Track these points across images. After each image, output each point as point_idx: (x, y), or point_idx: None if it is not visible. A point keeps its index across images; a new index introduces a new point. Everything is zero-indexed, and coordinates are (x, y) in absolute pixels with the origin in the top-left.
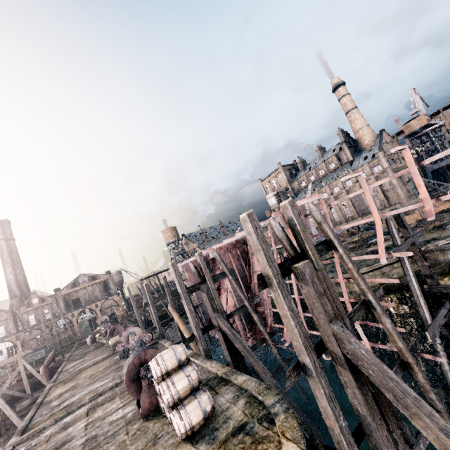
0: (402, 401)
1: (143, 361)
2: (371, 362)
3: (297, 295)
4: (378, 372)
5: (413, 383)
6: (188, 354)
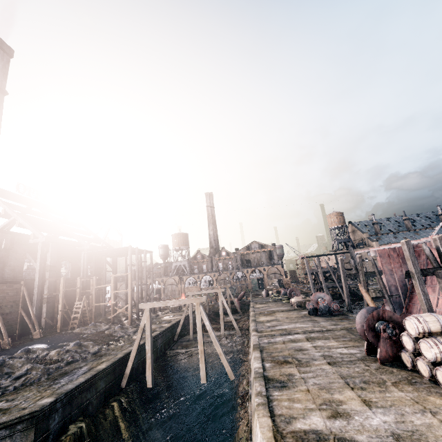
0: None
1: (379, 317)
2: None
3: None
4: None
5: None
6: None
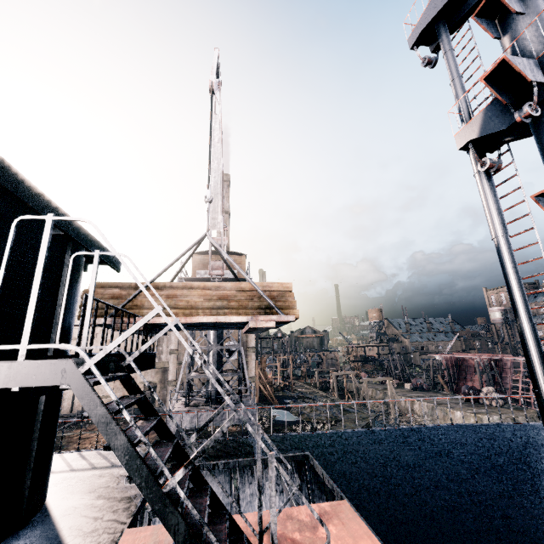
0: None
1: (471, 388)
2: None
3: (531, 393)
4: None
5: None
6: (495, 390)
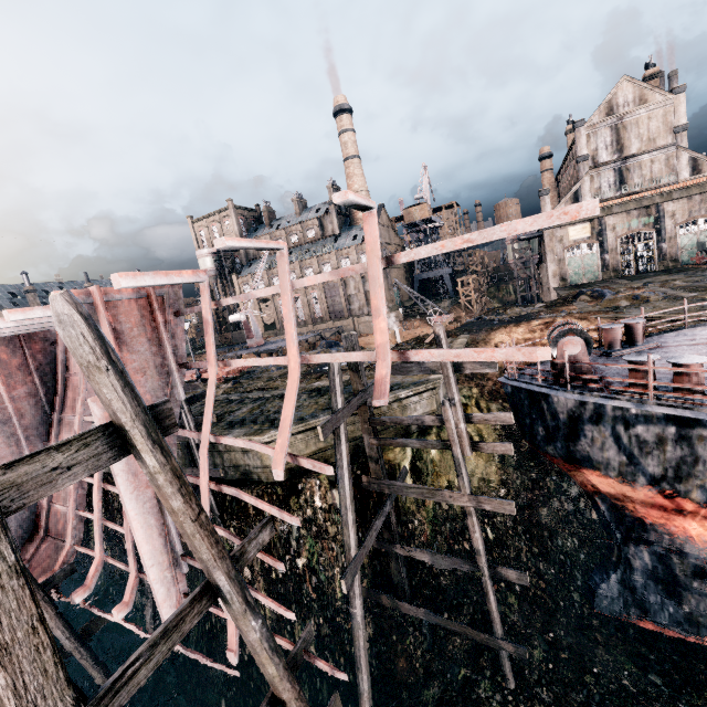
0: None
1: None
2: None
3: None
4: None
5: (322, 620)
6: None
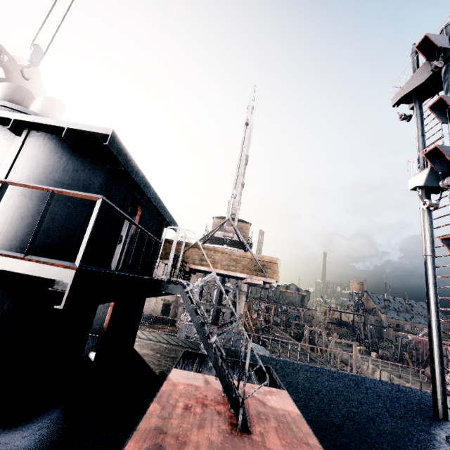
0: None
1: None
2: None
3: None
4: None
5: None
6: None
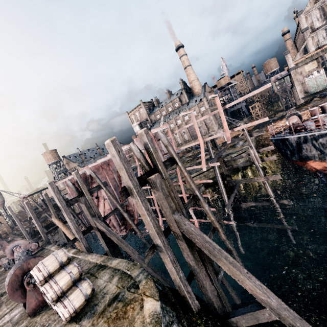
0: (213, 253)
1: (25, 270)
2: (197, 234)
3: (154, 196)
4: (200, 239)
5: (219, 236)
6: (68, 255)
